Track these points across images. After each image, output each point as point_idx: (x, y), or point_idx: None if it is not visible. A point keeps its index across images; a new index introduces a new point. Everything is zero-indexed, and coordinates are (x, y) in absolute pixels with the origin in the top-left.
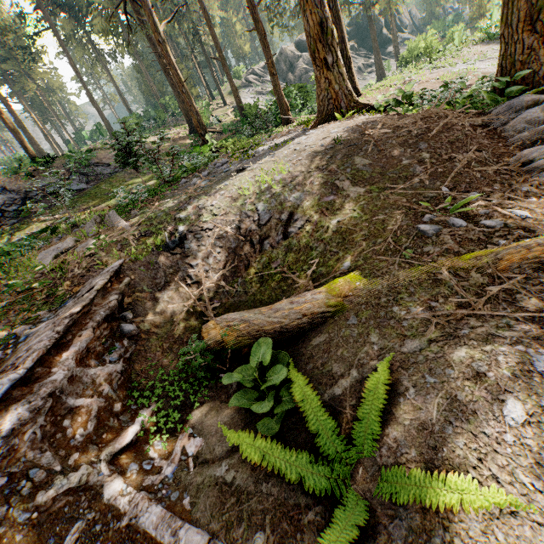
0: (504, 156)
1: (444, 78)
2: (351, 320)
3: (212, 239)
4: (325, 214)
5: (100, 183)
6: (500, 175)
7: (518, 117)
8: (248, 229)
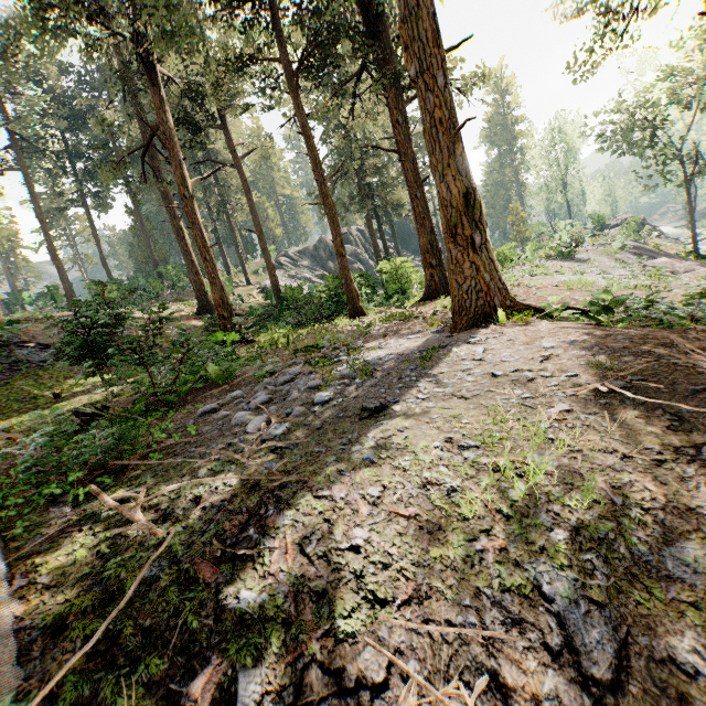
0: None
1: (569, 286)
2: None
3: None
4: None
5: (17, 377)
6: None
7: None
8: (547, 704)
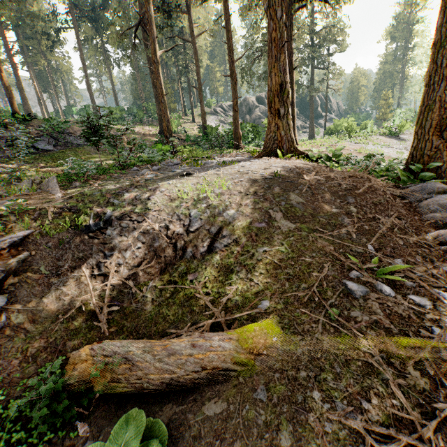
0: (421, 230)
1: (361, 151)
2: (259, 392)
3: (137, 232)
4: (253, 239)
5: (67, 149)
6: (420, 247)
7: (431, 199)
8: (176, 232)
